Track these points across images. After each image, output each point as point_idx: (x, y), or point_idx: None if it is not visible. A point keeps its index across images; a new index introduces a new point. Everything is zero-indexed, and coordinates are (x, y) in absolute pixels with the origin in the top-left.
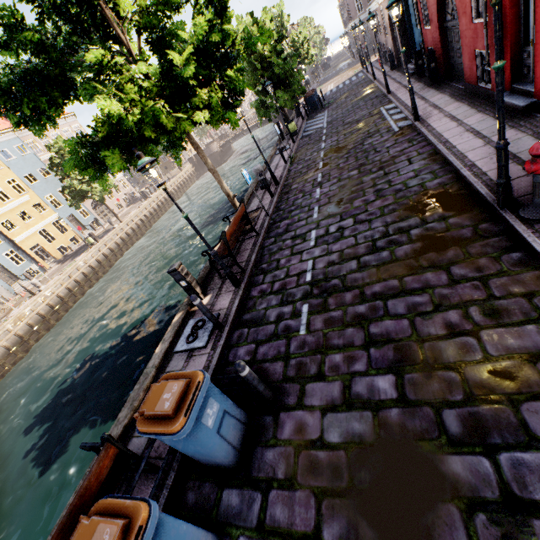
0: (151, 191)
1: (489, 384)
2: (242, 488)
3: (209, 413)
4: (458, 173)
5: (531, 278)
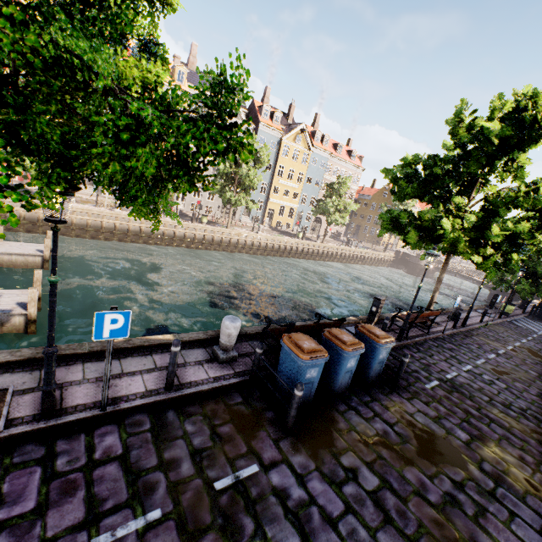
0: (354, 244)
1: (521, 480)
2: (361, 390)
3: (383, 354)
4: None
5: None
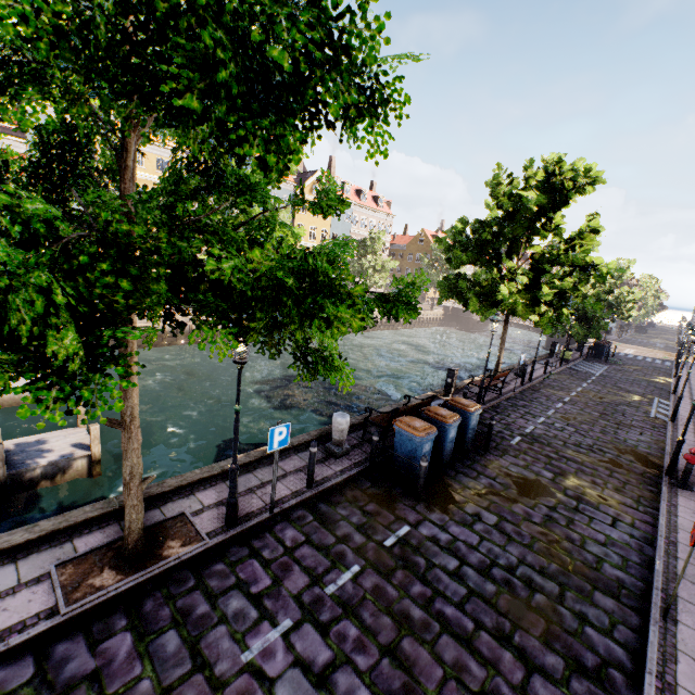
0: None
1: (594, 496)
2: (461, 457)
3: (474, 421)
4: (663, 456)
5: (648, 494)
